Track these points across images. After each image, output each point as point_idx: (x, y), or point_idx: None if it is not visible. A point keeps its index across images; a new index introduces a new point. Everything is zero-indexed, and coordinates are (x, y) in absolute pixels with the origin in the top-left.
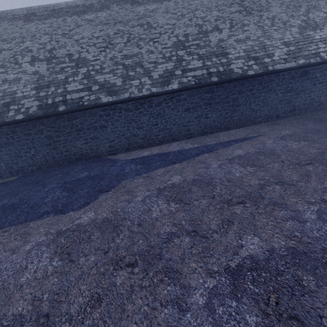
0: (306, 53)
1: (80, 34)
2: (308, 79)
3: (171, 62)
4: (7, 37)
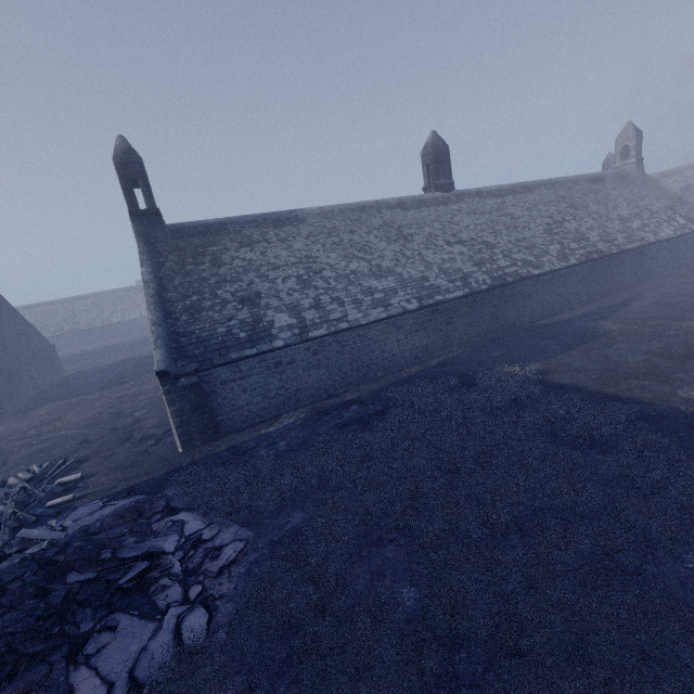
0: (636, 238)
1: (464, 222)
2: (642, 256)
3: (556, 244)
4: (403, 224)
